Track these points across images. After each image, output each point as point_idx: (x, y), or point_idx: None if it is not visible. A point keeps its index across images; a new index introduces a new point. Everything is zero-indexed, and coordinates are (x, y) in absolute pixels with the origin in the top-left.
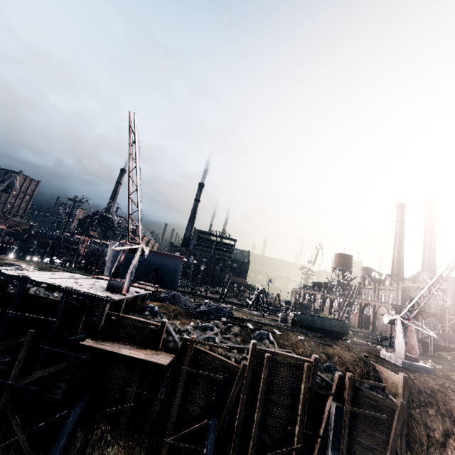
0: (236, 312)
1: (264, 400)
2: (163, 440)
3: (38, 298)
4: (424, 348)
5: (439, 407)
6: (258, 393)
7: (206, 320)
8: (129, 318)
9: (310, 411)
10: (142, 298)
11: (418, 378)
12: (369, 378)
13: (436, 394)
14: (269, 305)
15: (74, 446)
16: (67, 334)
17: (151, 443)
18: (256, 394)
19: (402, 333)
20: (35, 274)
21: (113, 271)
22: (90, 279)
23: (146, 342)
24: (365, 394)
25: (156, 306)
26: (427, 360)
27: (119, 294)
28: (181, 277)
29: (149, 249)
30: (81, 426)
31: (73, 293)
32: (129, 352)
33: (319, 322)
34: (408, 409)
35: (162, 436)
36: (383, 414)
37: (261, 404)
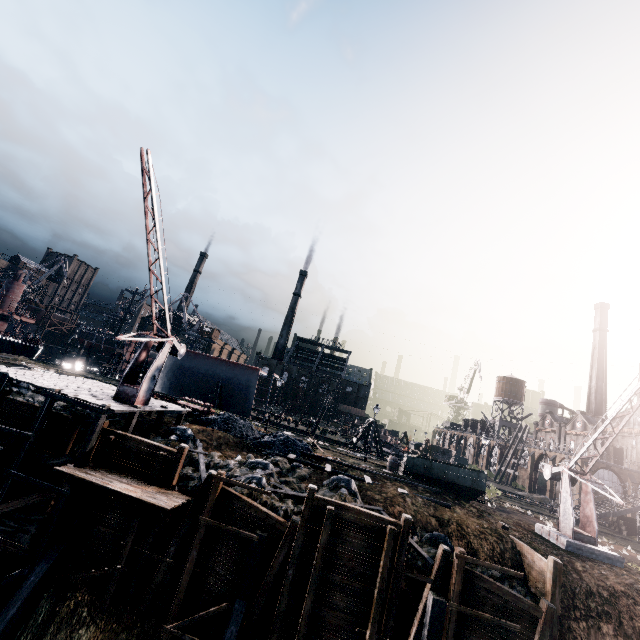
0: (323, 450)
1: (321, 580)
2: (161, 626)
3: (18, 404)
4: (630, 529)
5: (622, 622)
6: (312, 568)
7: (264, 456)
8: (135, 439)
9: (392, 605)
10: (176, 418)
11: (589, 570)
12: (503, 562)
13: (619, 600)
14: (388, 447)
15: (34, 620)
16: (46, 456)
17: (145, 629)
18: (309, 570)
19: (570, 495)
20: (24, 373)
21: (126, 374)
22: (107, 387)
23: (152, 475)
24: (485, 586)
25: (189, 429)
26: (625, 546)
27: (129, 406)
28: (256, 398)
29: (214, 357)
30: (49, 591)
31: (58, 399)
32: (122, 486)
33: (440, 470)
34: (566, 621)
35: (164, 620)
36: (516, 624)
37: (314, 586)
